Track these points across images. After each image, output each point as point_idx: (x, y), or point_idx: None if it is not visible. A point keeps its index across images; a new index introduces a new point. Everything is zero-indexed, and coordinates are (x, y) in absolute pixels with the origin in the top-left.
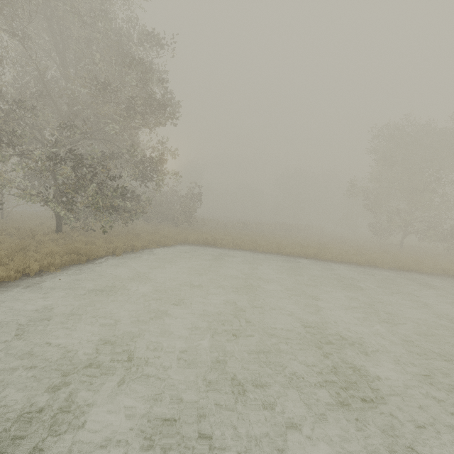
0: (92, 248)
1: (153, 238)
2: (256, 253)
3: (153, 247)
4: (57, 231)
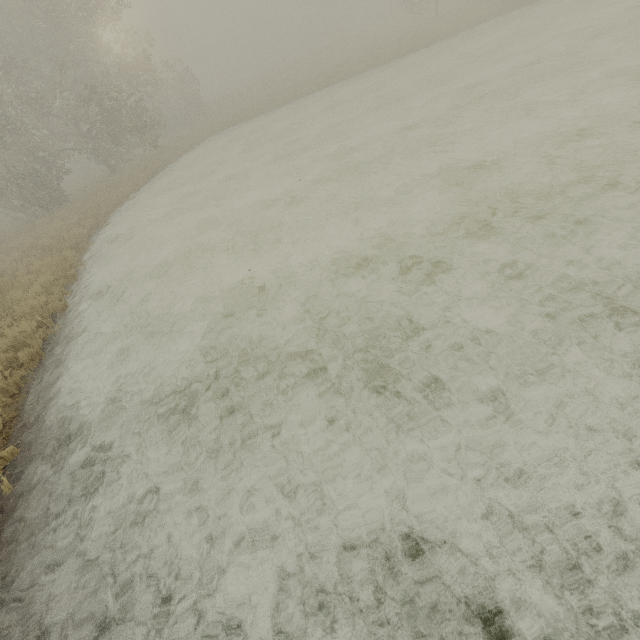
0: (155, 163)
1: (184, 143)
2: (275, 110)
3: (190, 150)
4: (113, 173)
